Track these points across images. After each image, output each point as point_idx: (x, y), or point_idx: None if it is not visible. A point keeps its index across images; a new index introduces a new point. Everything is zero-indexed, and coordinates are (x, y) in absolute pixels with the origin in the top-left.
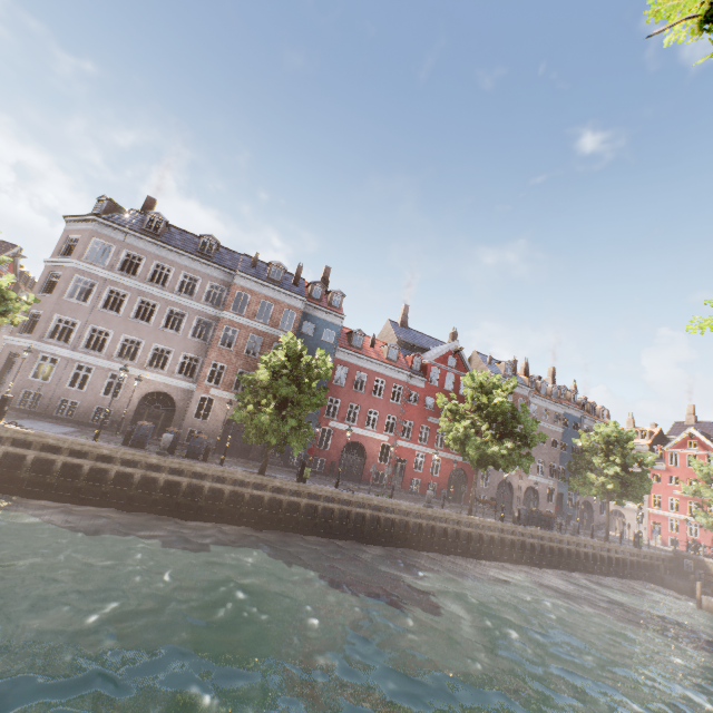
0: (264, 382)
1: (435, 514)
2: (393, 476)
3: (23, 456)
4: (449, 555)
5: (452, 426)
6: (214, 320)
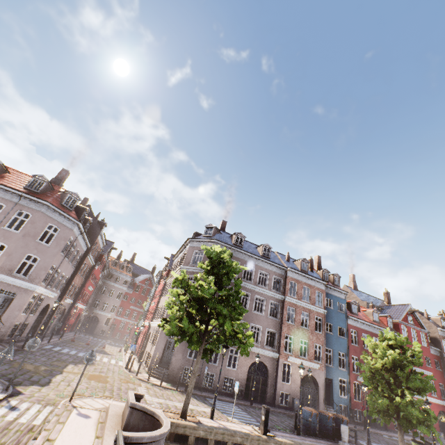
0: (376, 368)
1: None
2: None
3: None
4: None
5: None
6: (279, 302)
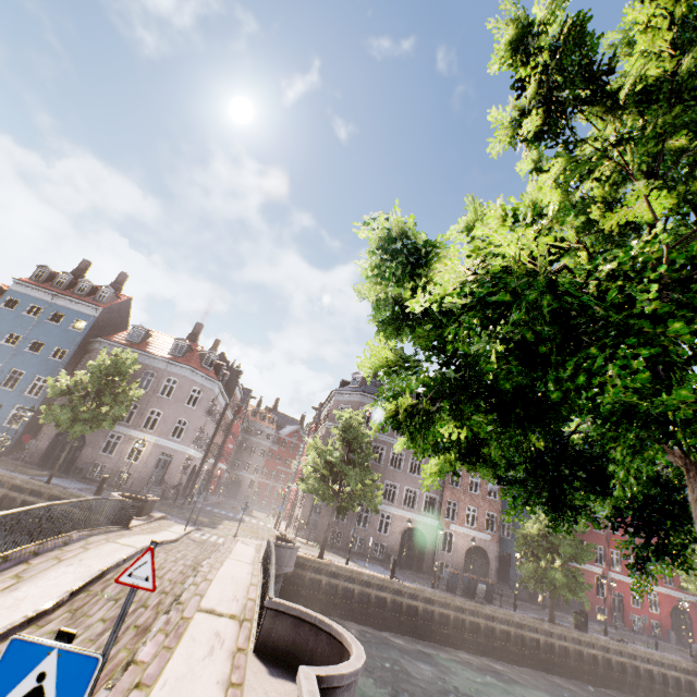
0: (532, 534)
1: None
2: (612, 611)
3: (413, 606)
4: None
5: None
6: None
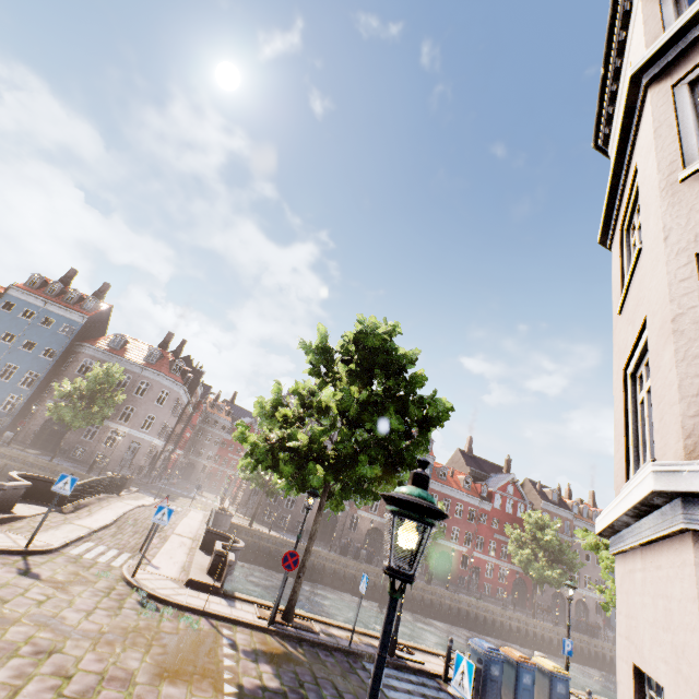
0: None
1: (510, 615)
2: (471, 580)
3: (311, 561)
4: (521, 646)
5: (518, 551)
6: None
